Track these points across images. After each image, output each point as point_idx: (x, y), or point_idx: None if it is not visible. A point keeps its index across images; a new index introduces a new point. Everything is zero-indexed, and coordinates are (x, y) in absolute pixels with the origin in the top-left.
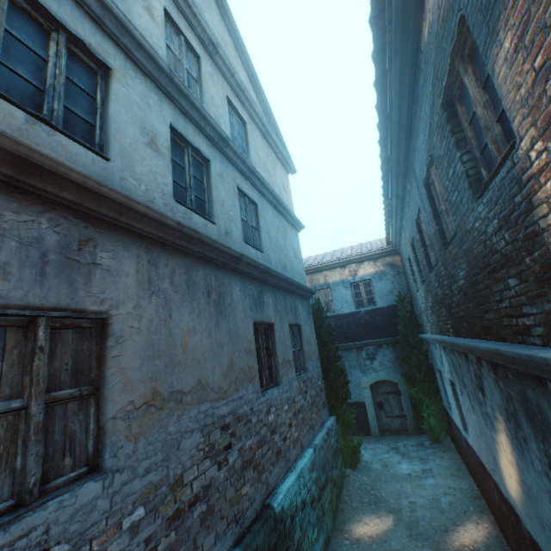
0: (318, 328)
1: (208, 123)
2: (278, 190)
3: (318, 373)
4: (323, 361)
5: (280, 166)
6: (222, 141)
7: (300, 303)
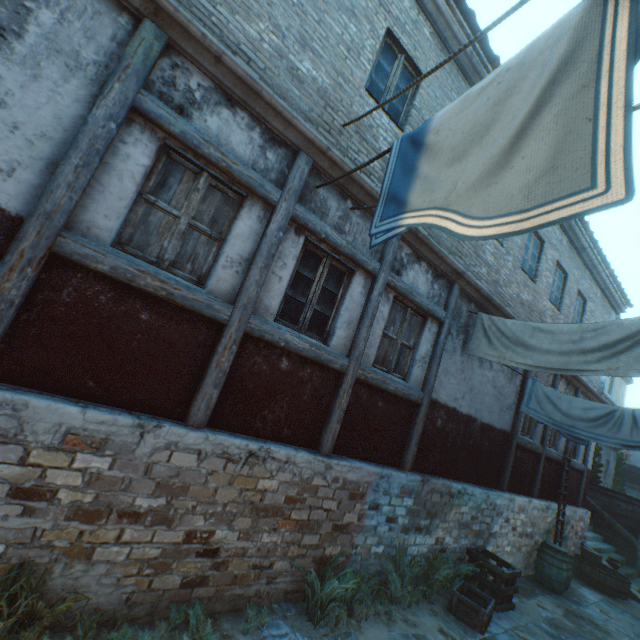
0: (616, 466)
1: (603, 396)
2: (618, 399)
3: (609, 484)
4: (613, 481)
5: (623, 384)
6: (605, 398)
7: (612, 452)
